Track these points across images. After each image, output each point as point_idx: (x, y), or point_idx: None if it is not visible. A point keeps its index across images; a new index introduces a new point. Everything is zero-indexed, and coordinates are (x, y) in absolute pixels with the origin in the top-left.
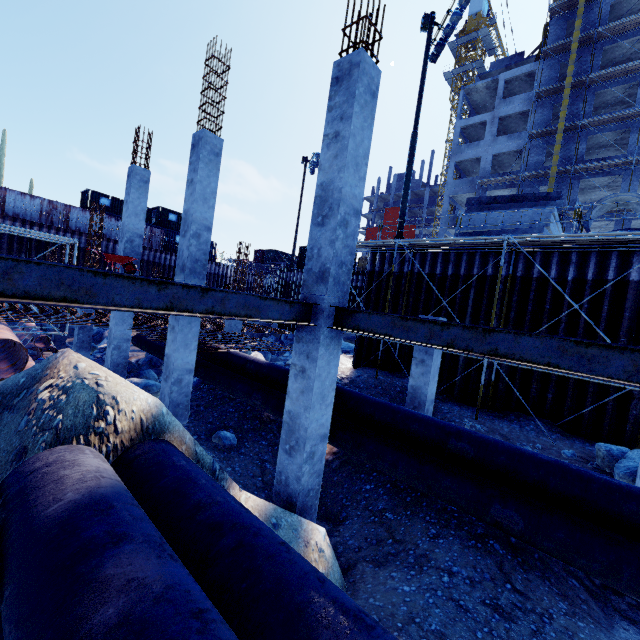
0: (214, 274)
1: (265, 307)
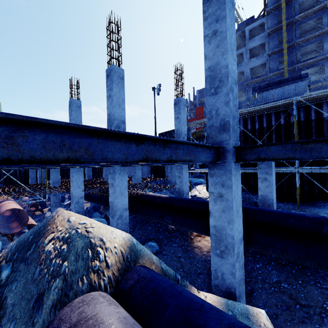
0: None
1: (197, 153)
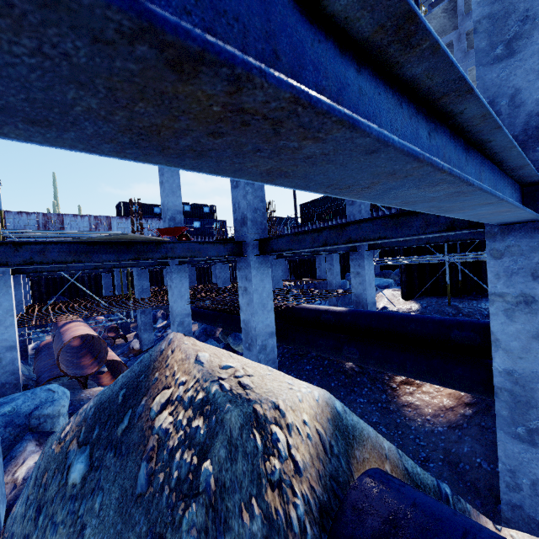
0: None
1: (503, 190)
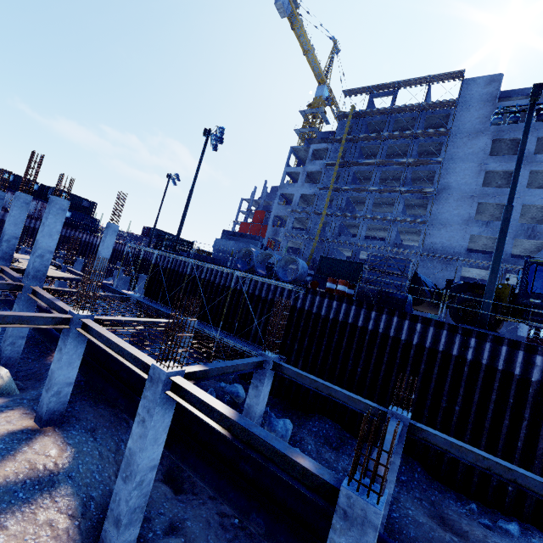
0: (92, 243)
1: None
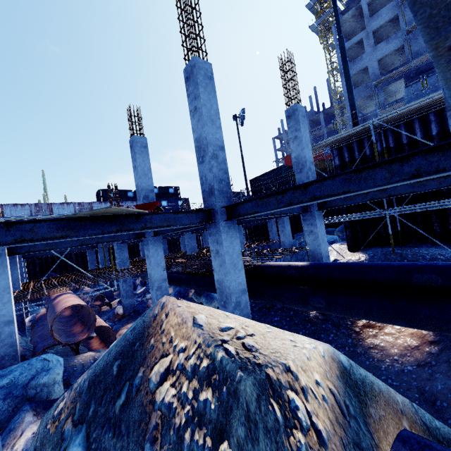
0: None
1: None
